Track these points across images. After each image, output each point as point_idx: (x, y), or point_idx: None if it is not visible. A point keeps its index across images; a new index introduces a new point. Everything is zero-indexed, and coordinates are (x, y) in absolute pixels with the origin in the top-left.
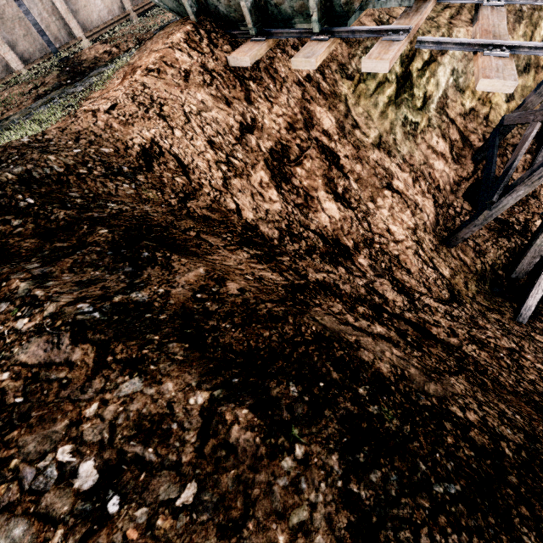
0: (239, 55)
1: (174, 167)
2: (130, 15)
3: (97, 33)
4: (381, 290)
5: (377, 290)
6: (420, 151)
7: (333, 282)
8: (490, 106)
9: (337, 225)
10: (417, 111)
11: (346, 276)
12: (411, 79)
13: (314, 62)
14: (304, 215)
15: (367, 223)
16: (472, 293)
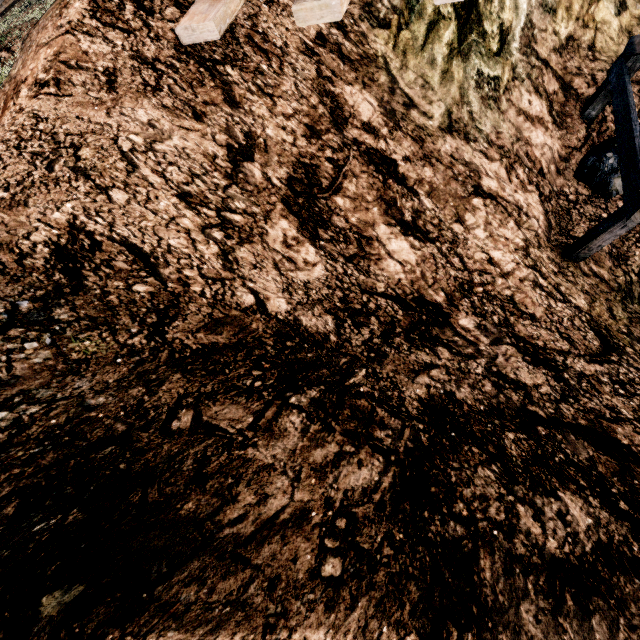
0: (195, 21)
1: (127, 265)
2: None
3: None
4: (511, 372)
5: (506, 375)
6: (508, 122)
7: (444, 390)
8: (595, 27)
9: (415, 273)
10: (493, 59)
11: (454, 363)
12: (477, 6)
13: (337, 4)
14: (363, 273)
15: (458, 258)
16: (624, 326)
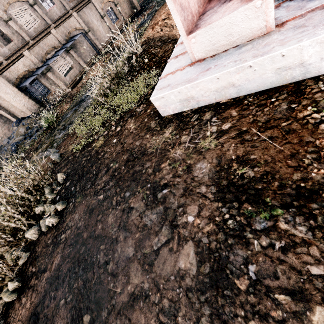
0: None
1: None
2: (115, 35)
3: (106, 45)
4: None
5: None
6: None
7: None
8: None
9: None
10: None
11: None
12: None
13: None
14: None
15: None
16: None
